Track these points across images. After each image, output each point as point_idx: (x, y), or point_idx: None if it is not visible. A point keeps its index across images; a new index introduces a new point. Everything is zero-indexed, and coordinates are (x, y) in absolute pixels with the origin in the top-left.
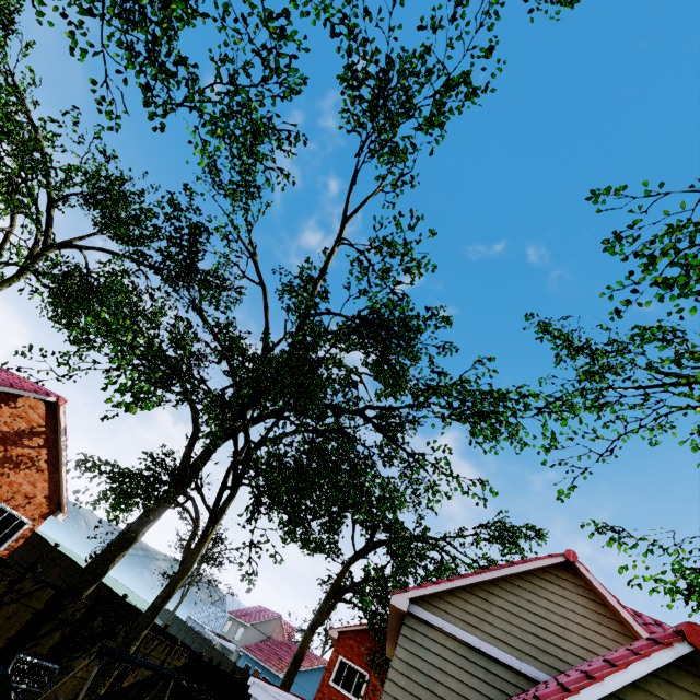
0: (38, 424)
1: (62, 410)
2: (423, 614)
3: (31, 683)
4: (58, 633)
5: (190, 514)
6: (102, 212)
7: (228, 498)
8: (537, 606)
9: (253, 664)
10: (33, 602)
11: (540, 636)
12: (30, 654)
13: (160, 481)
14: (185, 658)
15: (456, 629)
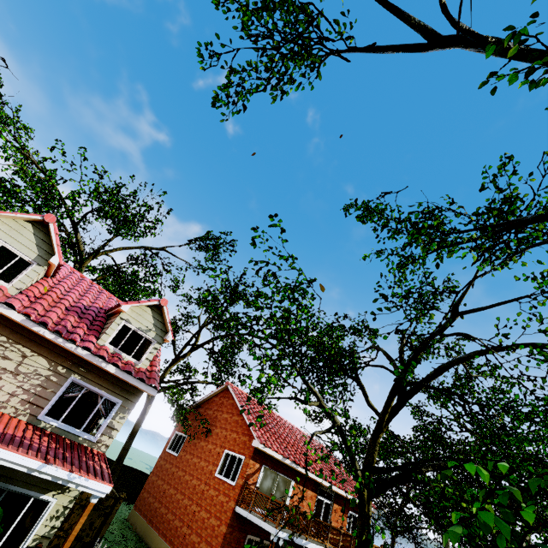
0: None
1: None
2: None
3: None
4: None
5: None
6: None
7: None
8: None
9: None
10: None
11: None
12: None
13: None
14: None
15: None
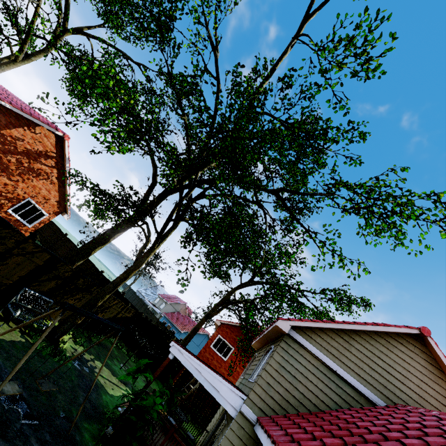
0: (51, 150)
1: (67, 144)
2: (298, 337)
3: (34, 306)
4: (54, 282)
5: (144, 232)
6: (104, 4)
7: (171, 228)
8: (387, 356)
9: (168, 322)
10: (35, 259)
11: (384, 376)
12: (35, 289)
13: (126, 205)
14: (132, 313)
15: (321, 354)
